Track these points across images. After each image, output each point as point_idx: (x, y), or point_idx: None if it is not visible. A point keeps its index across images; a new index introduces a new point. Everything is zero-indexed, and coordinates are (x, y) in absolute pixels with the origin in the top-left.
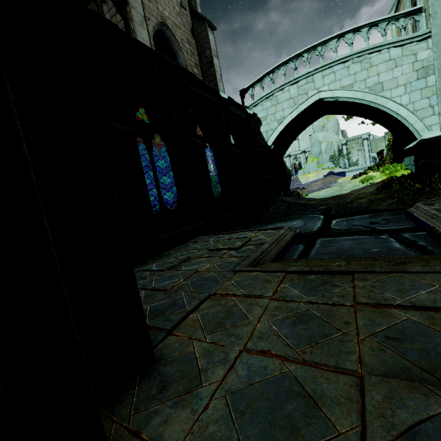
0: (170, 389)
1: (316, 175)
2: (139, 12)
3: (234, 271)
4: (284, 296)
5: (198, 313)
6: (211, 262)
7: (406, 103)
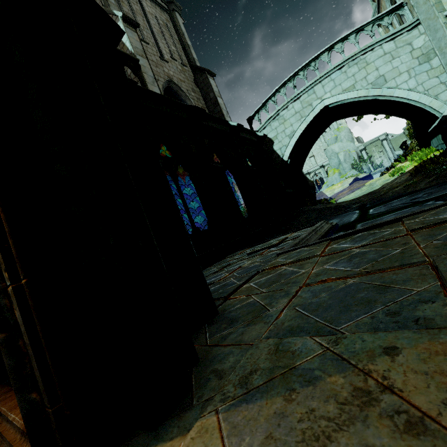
0: (239, 321)
1: (341, 185)
2: (150, 75)
3: (277, 254)
4: (333, 251)
5: (250, 283)
6: (252, 259)
7: (415, 86)
